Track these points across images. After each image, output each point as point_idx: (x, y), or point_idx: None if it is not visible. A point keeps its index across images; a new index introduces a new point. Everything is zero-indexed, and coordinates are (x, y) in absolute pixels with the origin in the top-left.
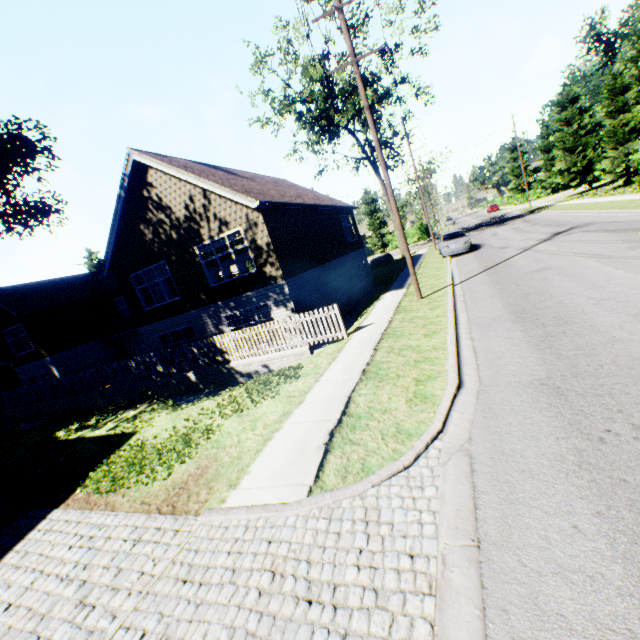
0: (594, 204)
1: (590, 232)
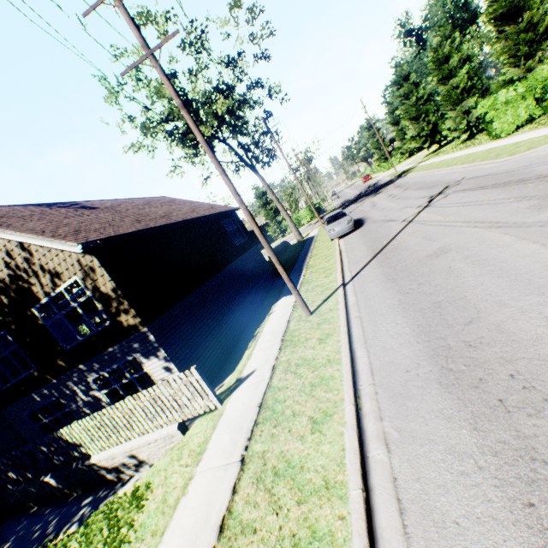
0: (453, 160)
1: (468, 191)
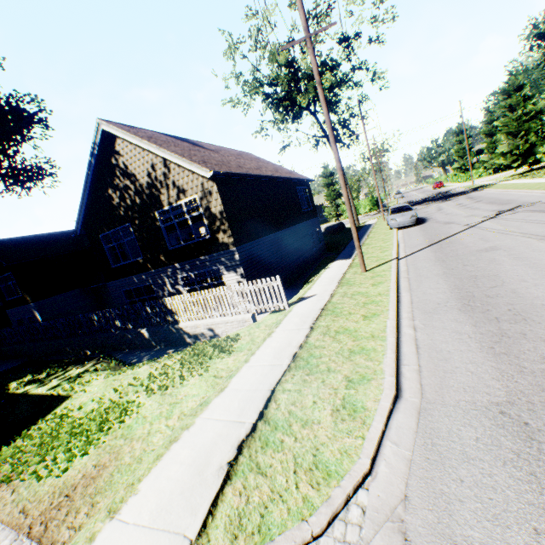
0: (537, 184)
1: (537, 212)
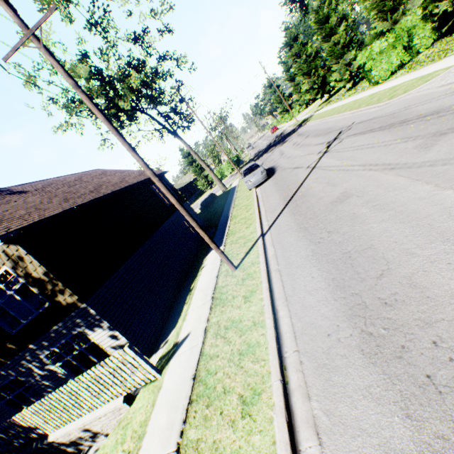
0: (342, 107)
1: (359, 135)
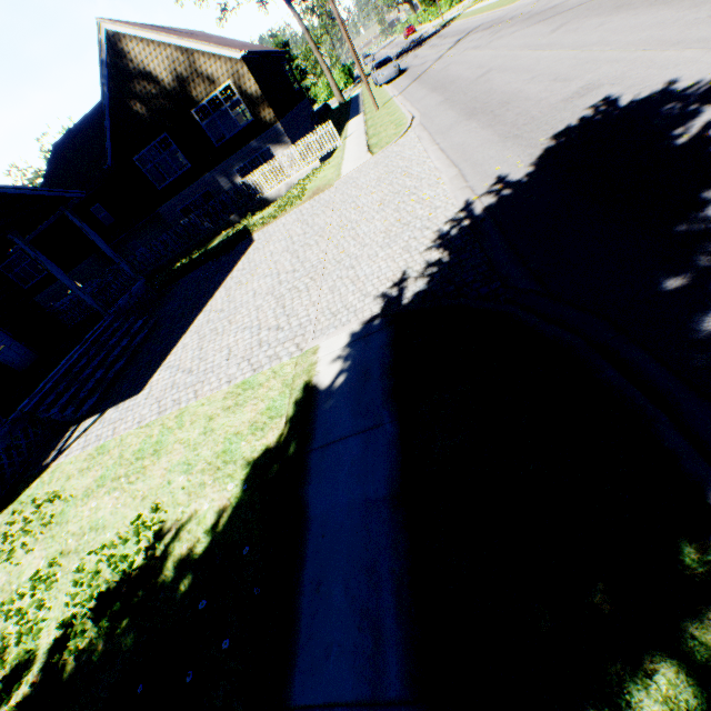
0: (488, 7)
1: (477, 33)
